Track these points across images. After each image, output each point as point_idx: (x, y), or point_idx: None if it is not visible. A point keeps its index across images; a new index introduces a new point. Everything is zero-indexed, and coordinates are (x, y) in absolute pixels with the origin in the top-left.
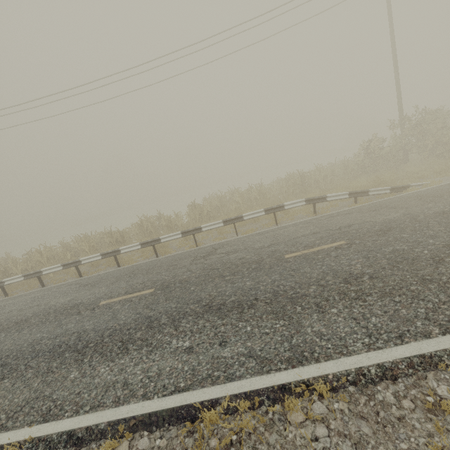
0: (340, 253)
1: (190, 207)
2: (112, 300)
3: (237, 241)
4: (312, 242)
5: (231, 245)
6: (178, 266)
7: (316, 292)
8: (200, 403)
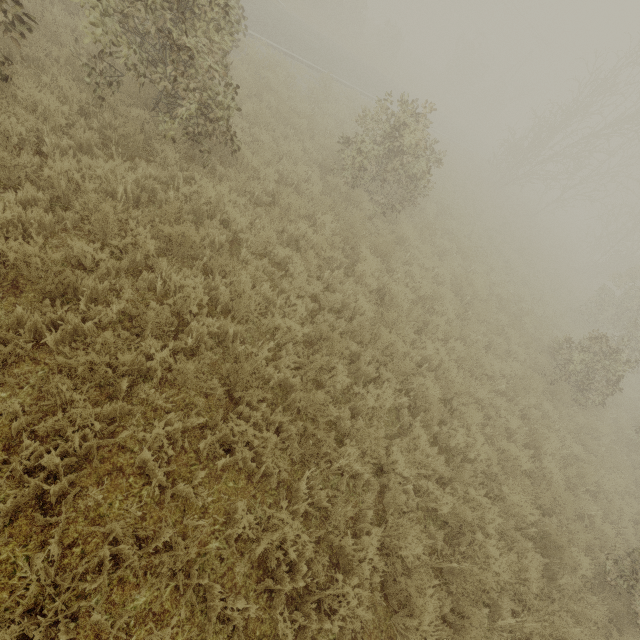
0: None
1: None
2: None
3: None
4: None
5: None
6: None
7: None
8: None
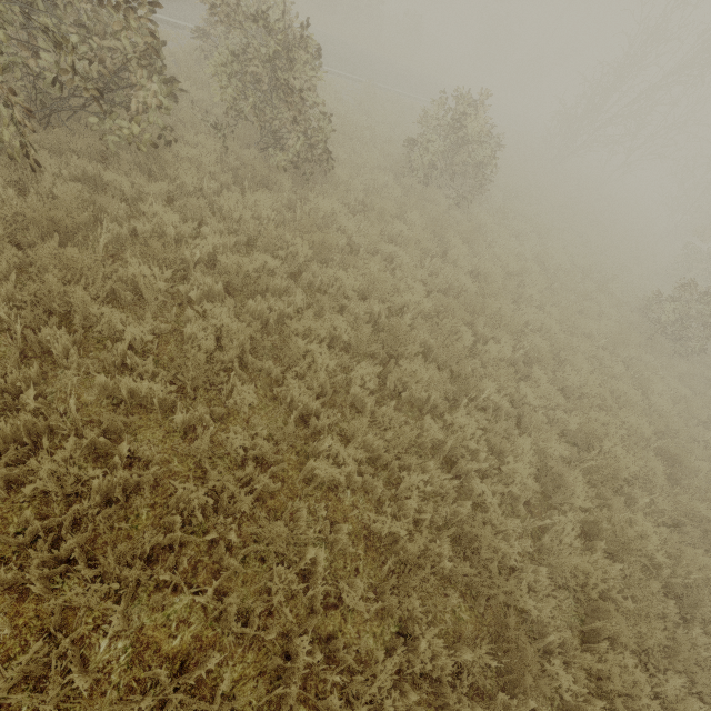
0: None
1: None
2: None
3: None
4: None
5: None
6: None
7: None
8: None
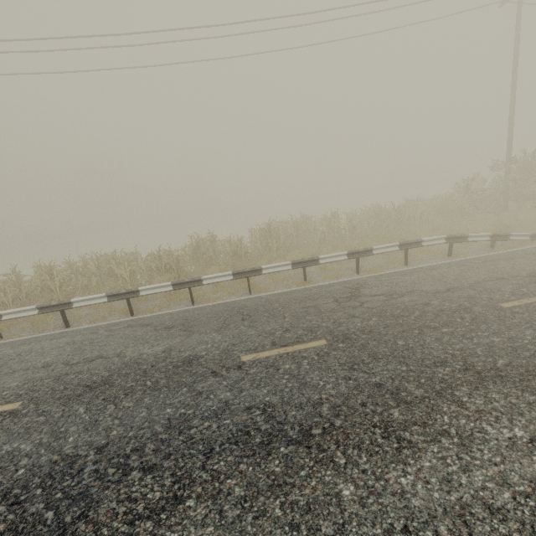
0: None
1: (256, 232)
2: (262, 355)
3: (377, 281)
4: (515, 289)
5: (375, 285)
6: (322, 309)
7: None
8: None
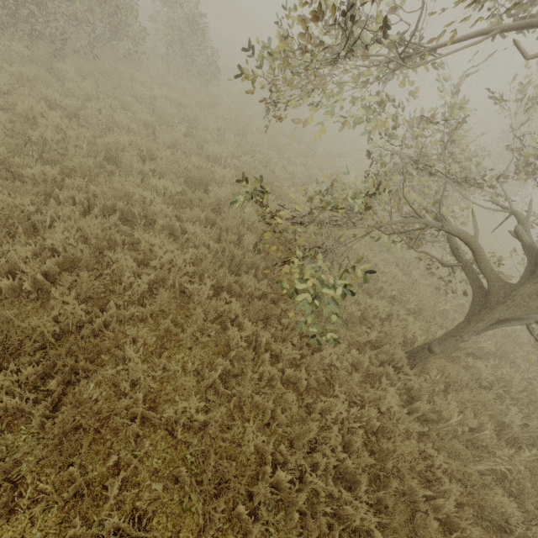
0: None
1: None
2: None
3: None
4: None
5: None
6: None
7: None
8: None
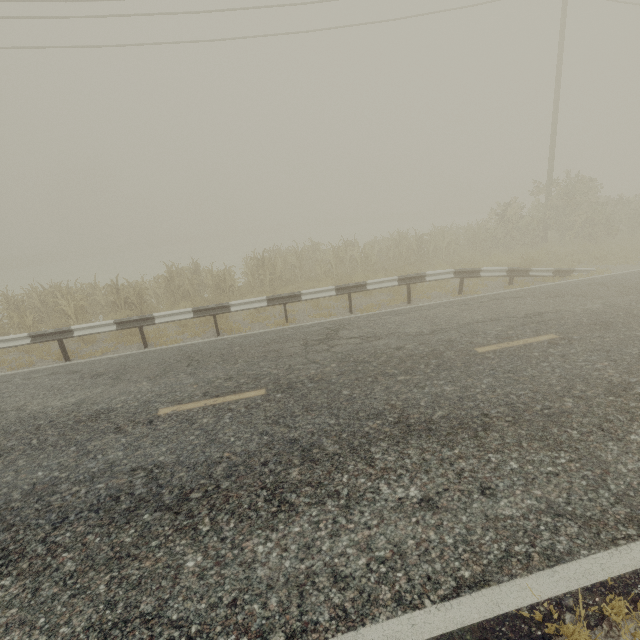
0: (565, 351)
1: (250, 261)
2: (185, 407)
3: (364, 321)
4: (502, 332)
5: (358, 326)
6: (283, 354)
7: (581, 408)
8: (530, 610)
